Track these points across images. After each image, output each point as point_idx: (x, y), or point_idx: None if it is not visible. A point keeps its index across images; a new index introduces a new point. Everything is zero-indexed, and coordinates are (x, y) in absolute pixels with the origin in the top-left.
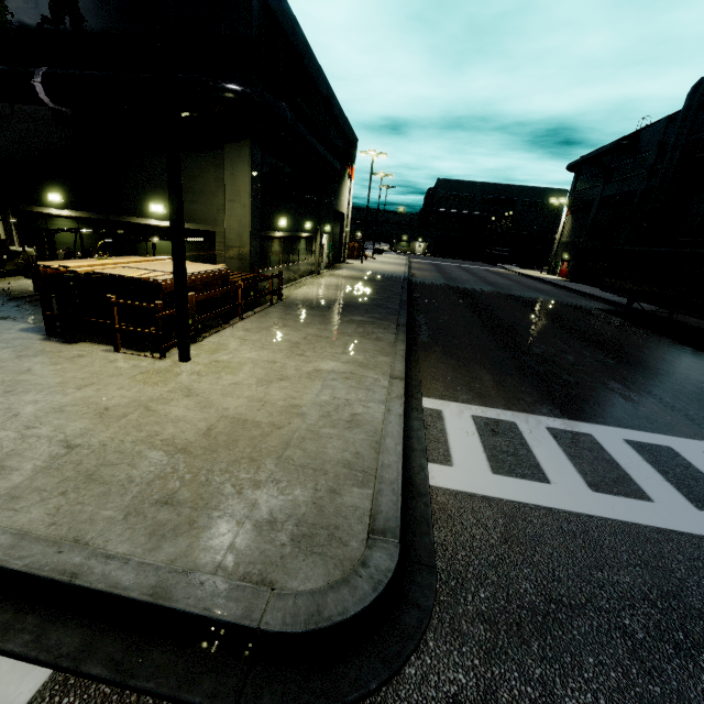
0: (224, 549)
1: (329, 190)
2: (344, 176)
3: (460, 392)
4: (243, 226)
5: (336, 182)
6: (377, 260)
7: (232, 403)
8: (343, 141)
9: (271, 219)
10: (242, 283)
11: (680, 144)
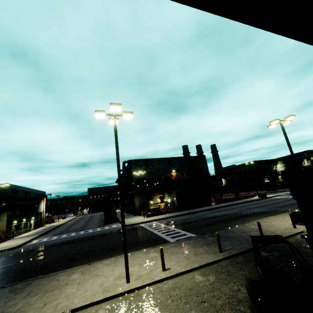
0: (3, 249)
1: (33, 208)
2: (41, 202)
3: (41, 238)
4: (4, 225)
5: (36, 205)
6: (59, 221)
7: (2, 246)
8: (39, 195)
9: (12, 222)
10: (4, 235)
11: None
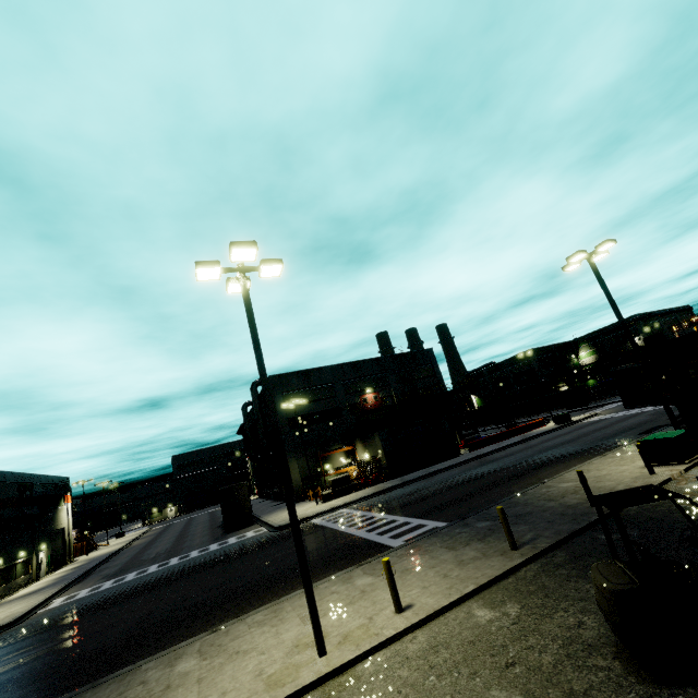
0: None
1: (43, 523)
2: (60, 504)
3: (72, 593)
4: None
5: (49, 514)
6: (111, 545)
7: None
8: (54, 487)
9: None
10: None
11: (248, 429)
